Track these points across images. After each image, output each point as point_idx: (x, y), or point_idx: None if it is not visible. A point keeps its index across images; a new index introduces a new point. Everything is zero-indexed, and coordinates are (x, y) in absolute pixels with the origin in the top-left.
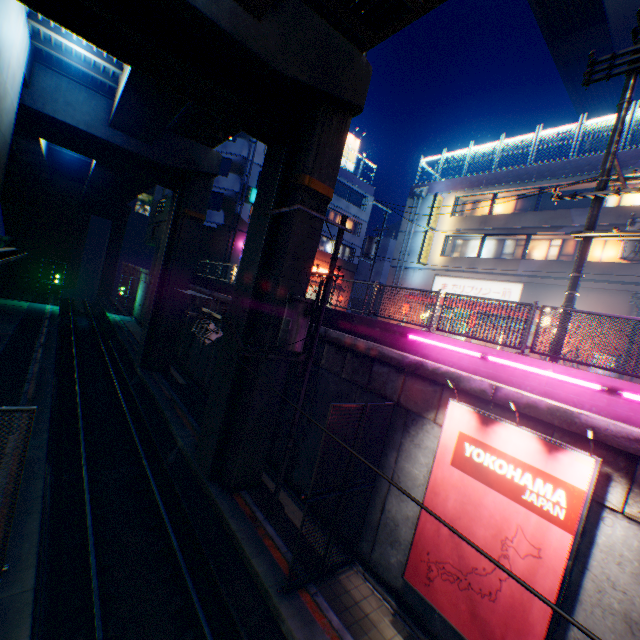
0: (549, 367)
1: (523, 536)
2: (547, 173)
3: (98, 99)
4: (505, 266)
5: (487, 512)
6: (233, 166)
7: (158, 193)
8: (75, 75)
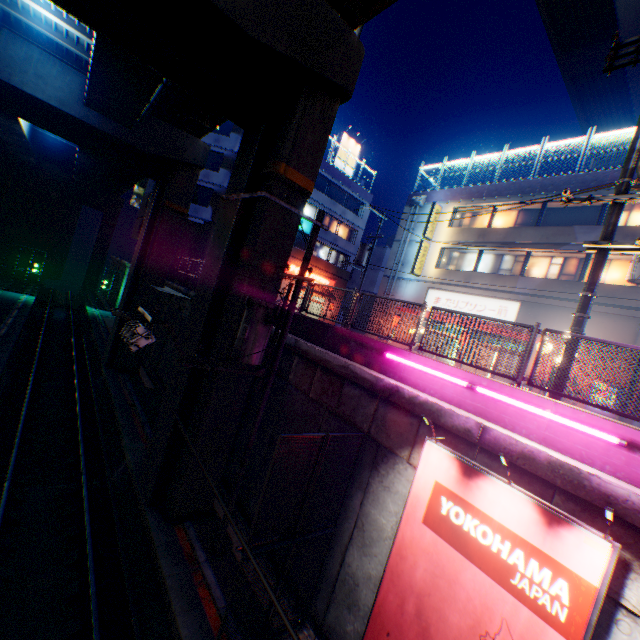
0: (551, 407)
1: (509, 635)
2: (551, 187)
3: (74, 75)
4: (502, 282)
5: (464, 593)
6: (225, 161)
7: (149, 186)
8: (48, 46)
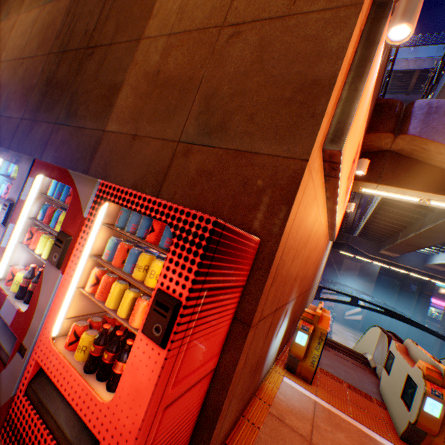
0: None
1: None
2: None
3: None
4: None
5: None
6: None
7: None
8: None
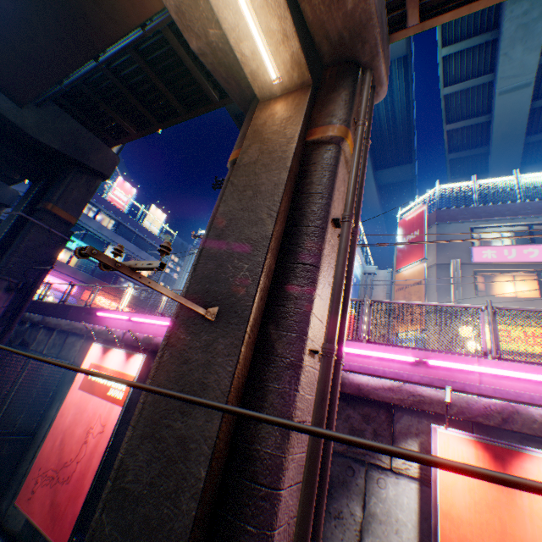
0: (160, 319)
1: (101, 421)
2: None
3: None
4: None
5: (88, 414)
6: None
7: None
8: None
